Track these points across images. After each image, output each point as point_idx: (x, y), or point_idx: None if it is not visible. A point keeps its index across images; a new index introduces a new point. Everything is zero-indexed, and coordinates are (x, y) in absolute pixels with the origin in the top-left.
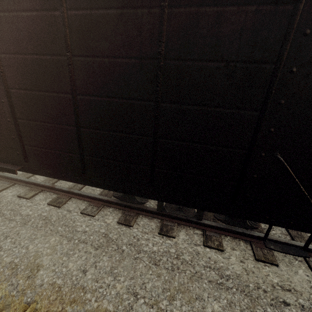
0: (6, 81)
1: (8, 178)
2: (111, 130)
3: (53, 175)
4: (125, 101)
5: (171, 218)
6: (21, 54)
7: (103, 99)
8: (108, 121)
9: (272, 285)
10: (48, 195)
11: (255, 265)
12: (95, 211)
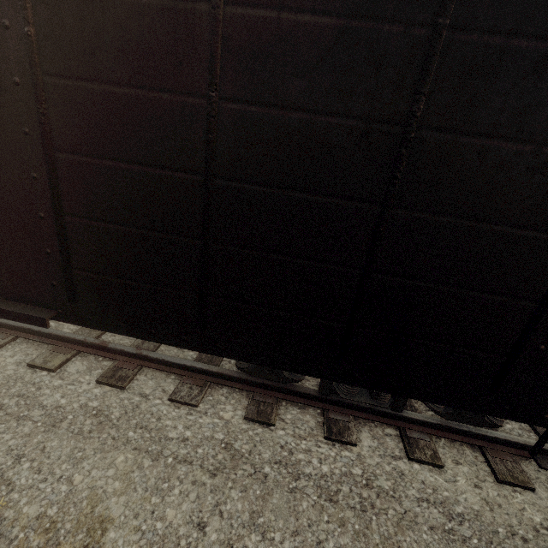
0: (49, 135)
1: (1, 324)
2: (278, 251)
3: (129, 330)
4: (317, 199)
5: (342, 406)
6: (97, 81)
7: (271, 191)
8: (275, 233)
9: (534, 527)
10: (94, 361)
11: (499, 493)
12: (197, 395)
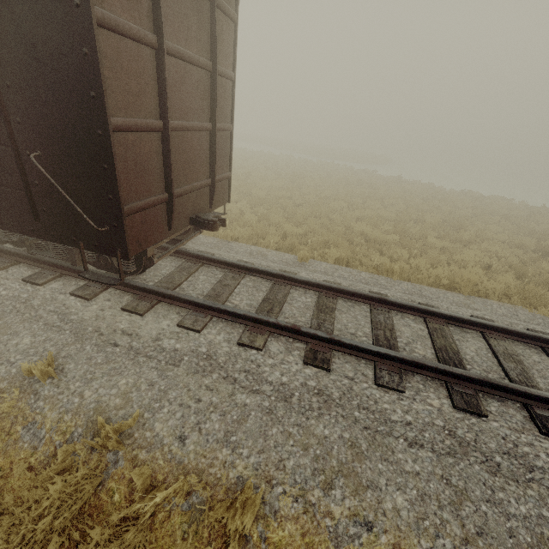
0: None
1: None
2: None
3: None
4: None
5: (56, 267)
6: None
7: None
8: None
9: (114, 329)
10: None
11: (113, 313)
12: None
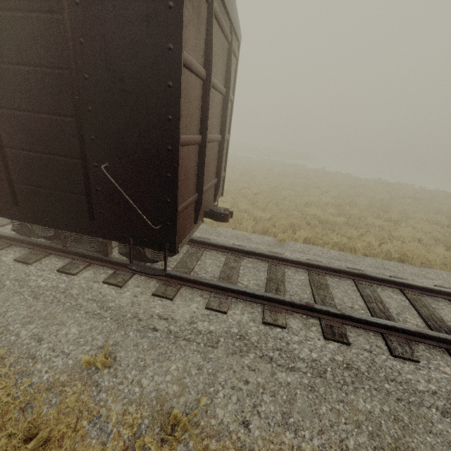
0: None
1: None
2: None
3: None
4: None
5: (85, 257)
6: None
7: None
8: None
9: (151, 315)
10: None
11: (146, 299)
12: None
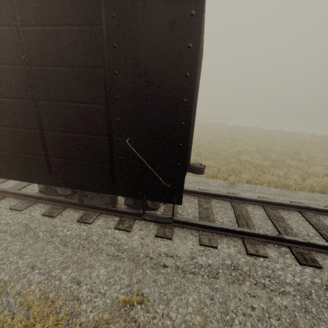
0: None
1: None
2: (7, 125)
3: None
4: (11, 100)
5: (95, 208)
6: None
7: None
8: (3, 117)
9: (159, 253)
10: None
11: (151, 240)
12: (24, 206)
